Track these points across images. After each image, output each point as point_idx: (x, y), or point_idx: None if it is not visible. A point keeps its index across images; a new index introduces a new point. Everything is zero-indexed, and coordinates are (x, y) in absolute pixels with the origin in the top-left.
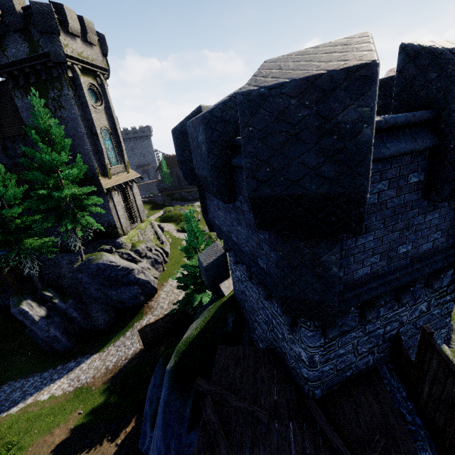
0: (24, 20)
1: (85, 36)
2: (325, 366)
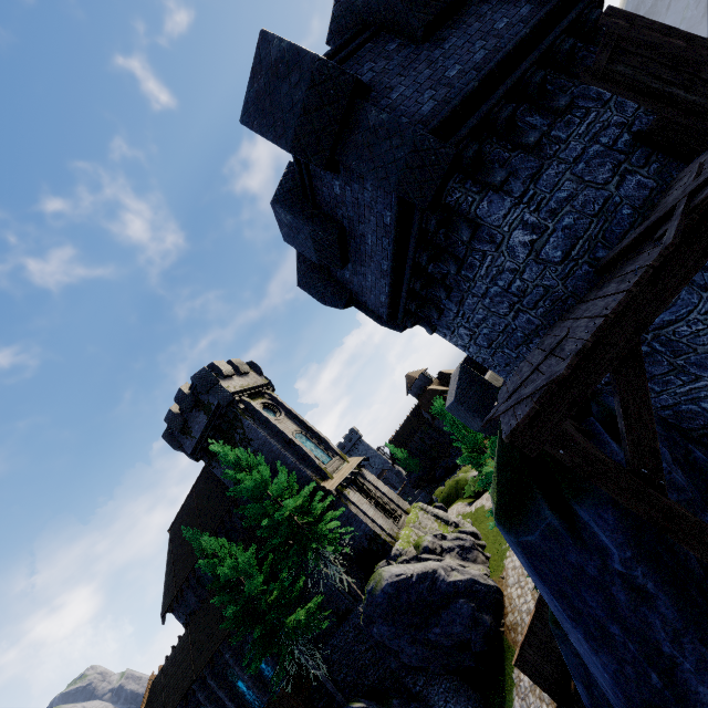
0: (194, 396)
1: (239, 371)
2: (562, 220)
